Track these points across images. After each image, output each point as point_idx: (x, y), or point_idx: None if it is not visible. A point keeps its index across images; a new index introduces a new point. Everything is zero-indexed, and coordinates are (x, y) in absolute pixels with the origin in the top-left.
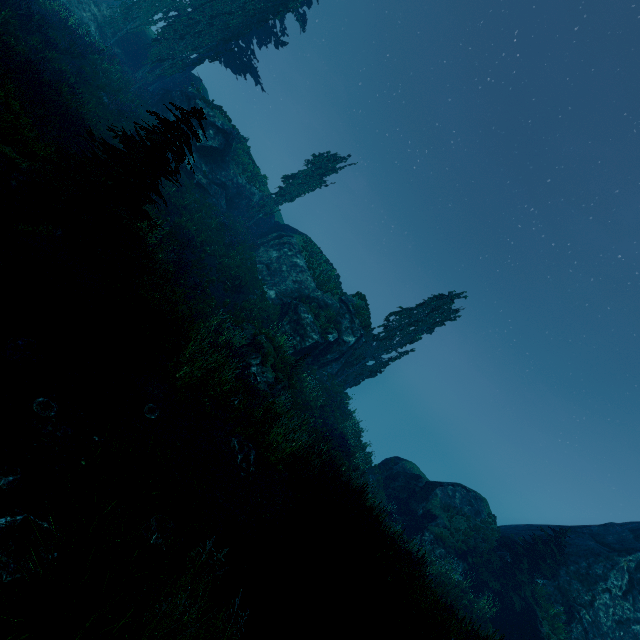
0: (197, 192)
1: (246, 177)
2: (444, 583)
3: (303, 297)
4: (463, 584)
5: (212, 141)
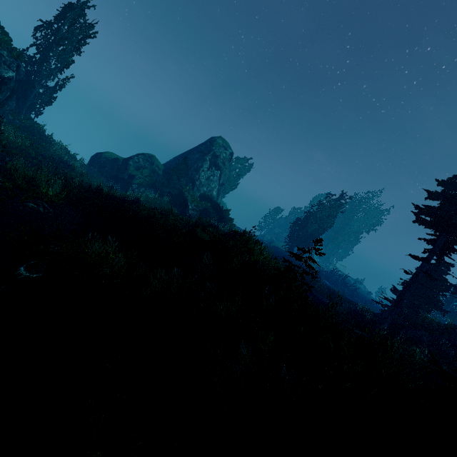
0: None
1: None
2: (149, 201)
3: None
4: (156, 197)
5: None
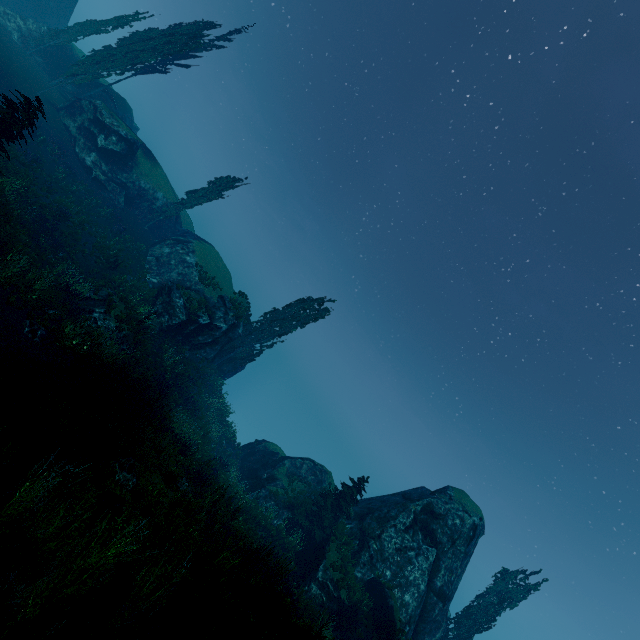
0: (93, 185)
1: (150, 183)
2: (250, 510)
3: (185, 287)
4: (281, 526)
5: (114, 146)
